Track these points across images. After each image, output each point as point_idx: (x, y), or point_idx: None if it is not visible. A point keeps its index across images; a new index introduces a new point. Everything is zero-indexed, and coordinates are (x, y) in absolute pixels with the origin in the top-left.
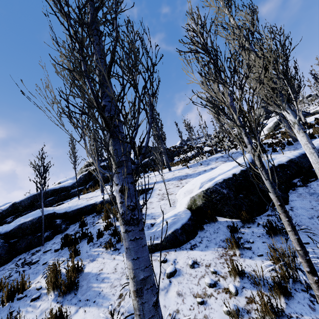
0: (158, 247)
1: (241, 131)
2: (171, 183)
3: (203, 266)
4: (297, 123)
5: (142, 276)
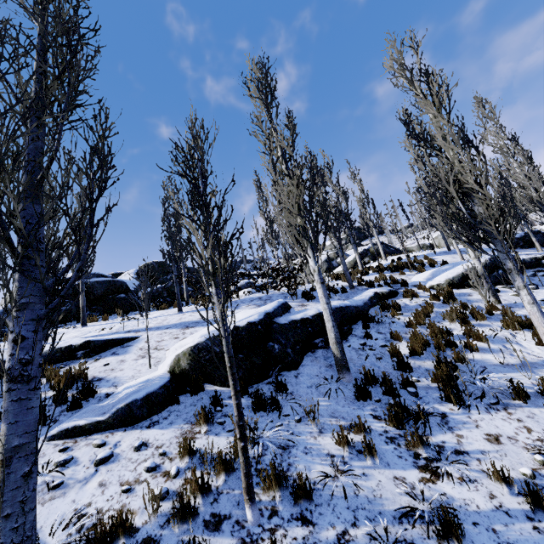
0: (99, 427)
1: (212, 279)
2: (169, 332)
3: (153, 448)
4: (317, 271)
5: (17, 443)
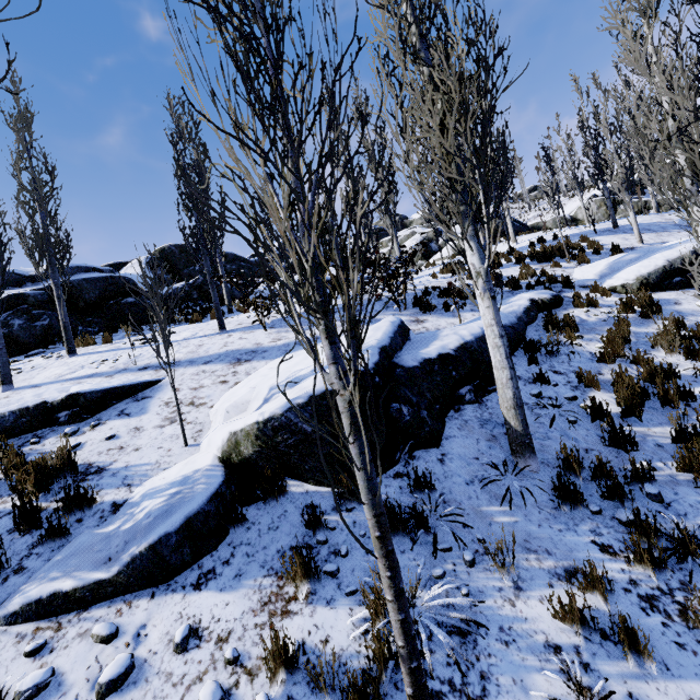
0: (102, 592)
1: (319, 322)
2: (211, 370)
3: (211, 642)
4: (483, 275)
5: None
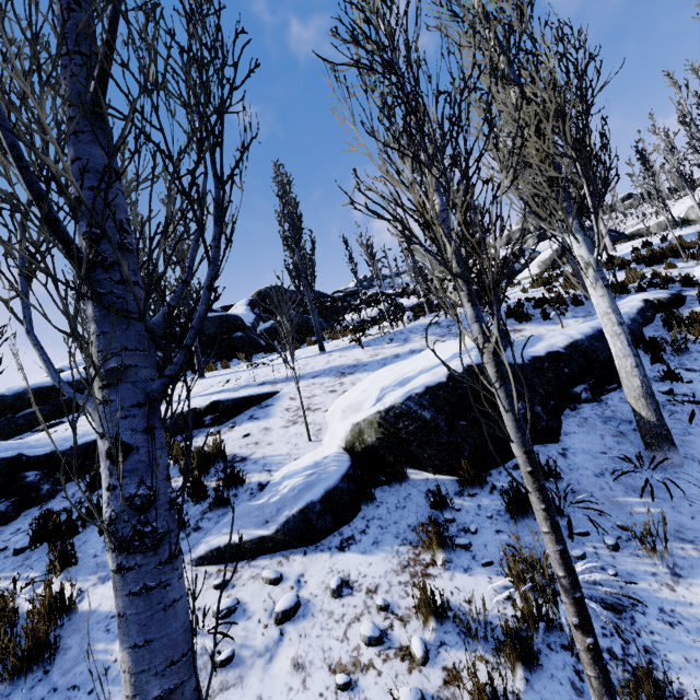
0: (265, 546)
1: (461, 289)
2: (319, 382)
3: (362, 592)
4: (593, 265)
5: (158, 690)
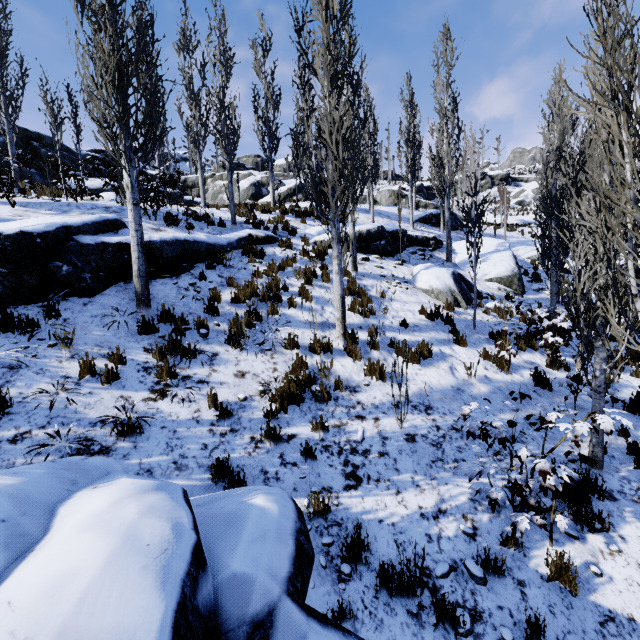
0: None
1: None
2: None
3: None
4: (130, 188)
5: None
